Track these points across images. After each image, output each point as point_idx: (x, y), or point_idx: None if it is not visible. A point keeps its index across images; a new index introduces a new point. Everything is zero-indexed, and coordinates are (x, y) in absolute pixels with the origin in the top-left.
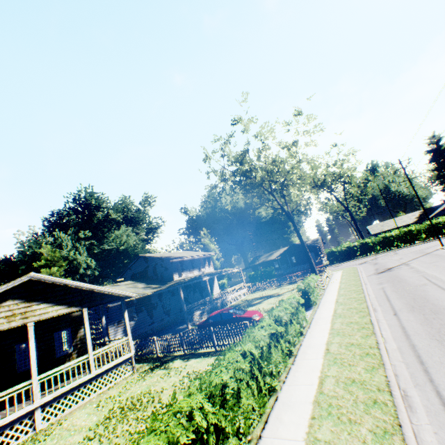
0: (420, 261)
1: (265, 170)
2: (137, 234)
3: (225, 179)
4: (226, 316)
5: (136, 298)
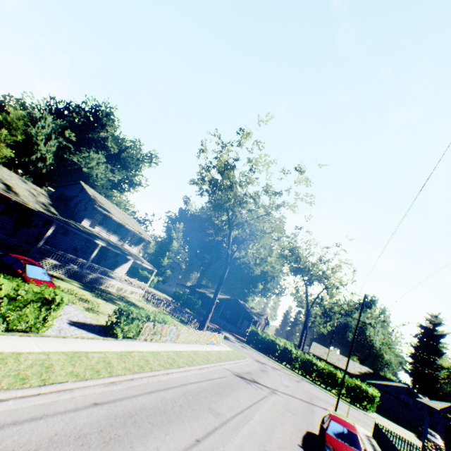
0: (288, 400)
1: (234, 197)
2: (113, 173)
3: (203, 179)
4: (17, 266)
5: (16, 201)
